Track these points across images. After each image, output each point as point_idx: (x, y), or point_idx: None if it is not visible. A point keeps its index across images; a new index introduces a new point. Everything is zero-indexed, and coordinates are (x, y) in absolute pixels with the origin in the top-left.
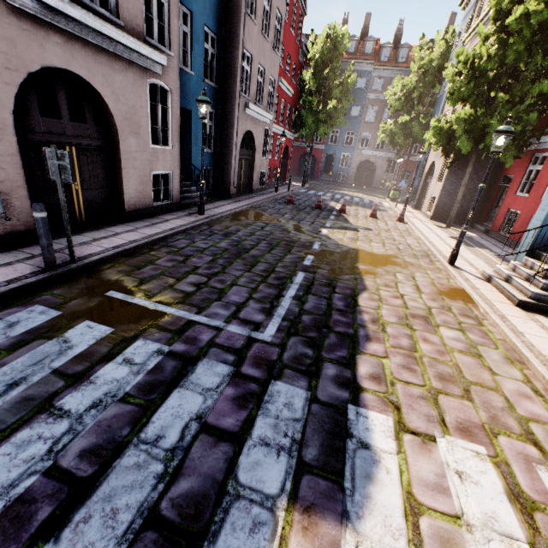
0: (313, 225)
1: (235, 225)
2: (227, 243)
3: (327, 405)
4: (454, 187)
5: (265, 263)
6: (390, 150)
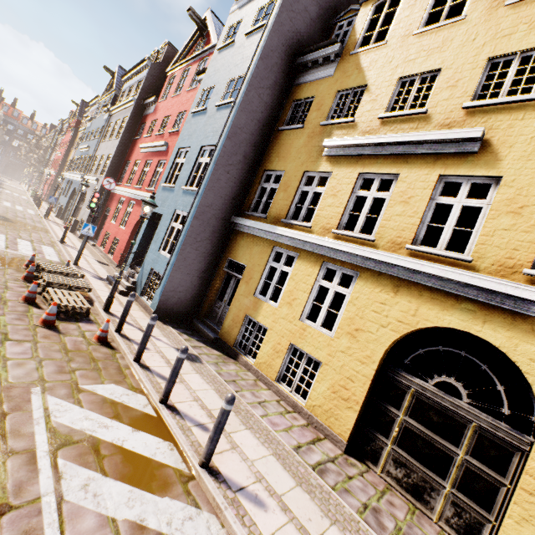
0: None
1: None
2: None
3: (3, 182)
4: None
5: None
6: None
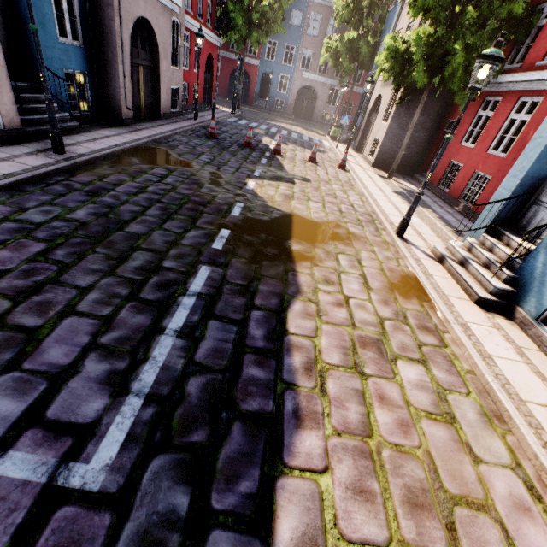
0: (238, 174)
1: (116, 173)
2: (89, 210)
3: None
4: (399, 130)
5: (148, 251)
6: (333, 75)
